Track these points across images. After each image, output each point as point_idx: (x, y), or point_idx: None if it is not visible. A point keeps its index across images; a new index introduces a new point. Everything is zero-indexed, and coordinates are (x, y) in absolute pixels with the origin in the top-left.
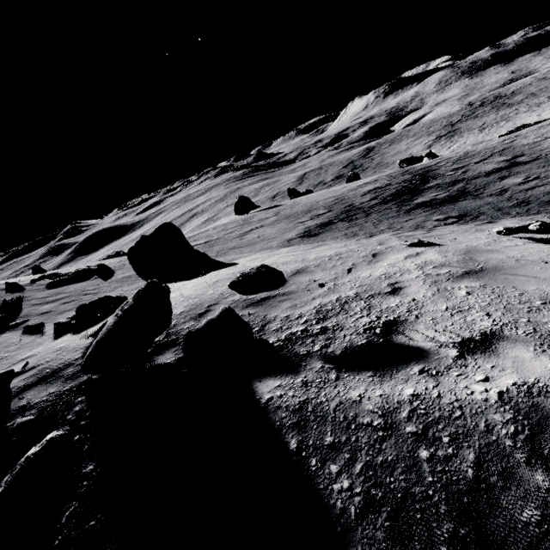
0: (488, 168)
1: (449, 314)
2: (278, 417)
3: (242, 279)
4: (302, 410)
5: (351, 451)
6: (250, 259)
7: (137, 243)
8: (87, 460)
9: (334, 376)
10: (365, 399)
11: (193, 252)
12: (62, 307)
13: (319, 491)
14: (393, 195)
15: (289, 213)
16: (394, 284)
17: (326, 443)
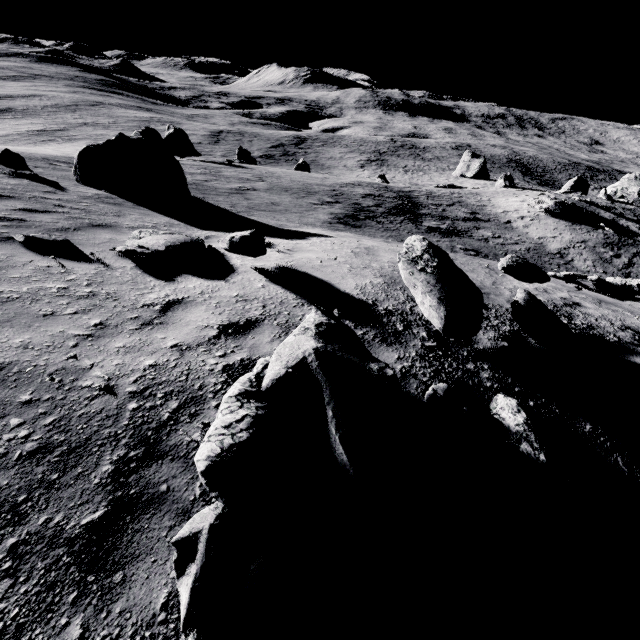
0: (460, 214)
1: None
2: None
3: (518, 265)
4: None
5: None
6: (335, 235)
7: (110, 143)
8: (575, 421)
9: None
10: None
11: (190, 193)
12: (40, 217)
13: None
14: (396, 209)
15: (282, 185)
16: (566, 299)
17: None
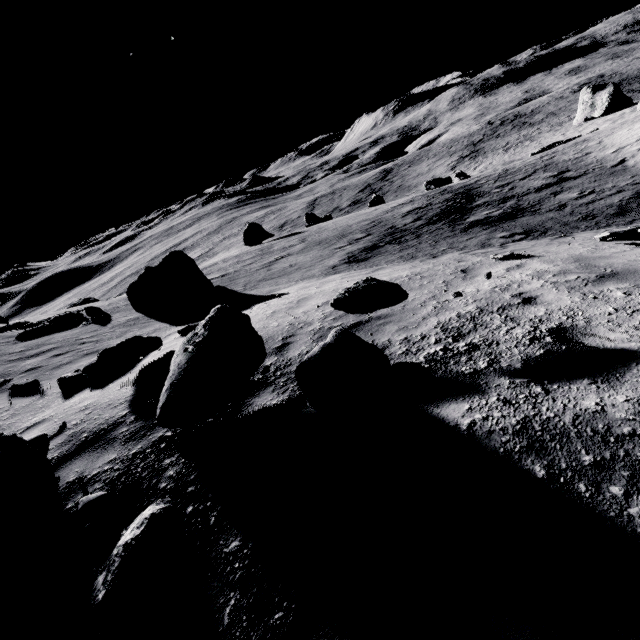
0: (536, 184)
1: (625, 314)
2: (498, 442)
3: (350, 295)
4: (528, 430)
5: (628, 467)
6: (300, 288)
7: (141, 277)
8: (223, 535)
9: (540, 389)
10: (608, 407)
11: (212, 286)
12: (55, 360)
13: (612, 520)
14: (439, 215)
15: (318, 239)
16: (521, 295)
17: (587, 463)
